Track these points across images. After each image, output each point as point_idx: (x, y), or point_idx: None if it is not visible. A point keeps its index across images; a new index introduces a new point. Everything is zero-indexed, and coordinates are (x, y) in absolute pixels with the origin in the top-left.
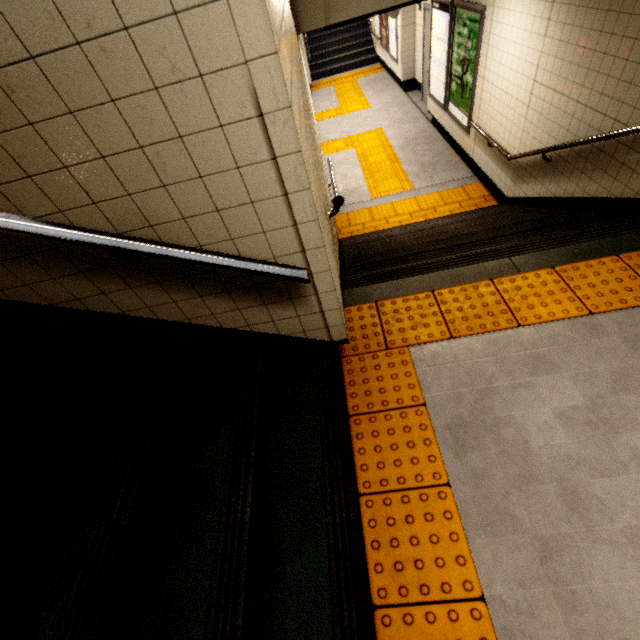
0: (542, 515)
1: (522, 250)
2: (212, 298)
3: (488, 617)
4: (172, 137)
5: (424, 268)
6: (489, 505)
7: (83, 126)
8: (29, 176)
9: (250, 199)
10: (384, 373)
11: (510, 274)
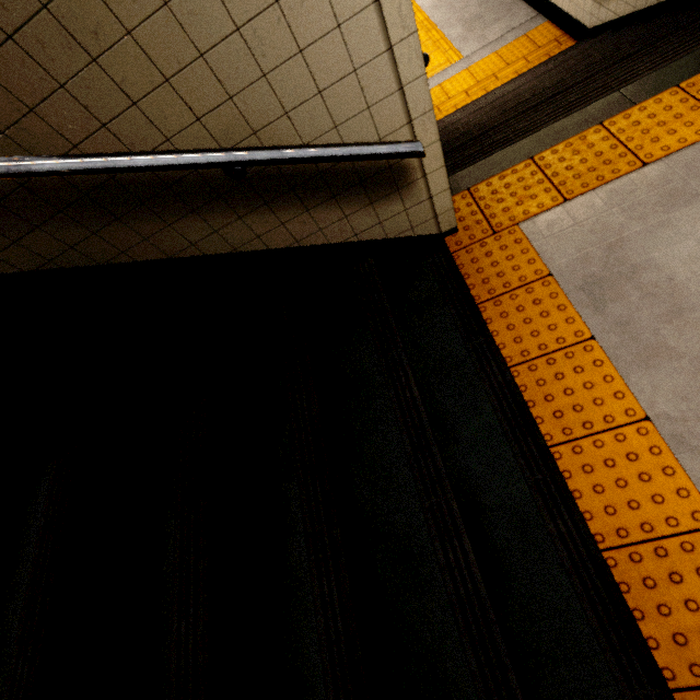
0: (698, 339)
1: (634, 76)
2: (319, 210)
3: (655, 431)
4: (268, 4)
5: (515, 135)
6: (639, 344)
7: (179, 19)
8: (134, 103)
9: (352, 66)
10: (498, 257)
11: (623, 110)
